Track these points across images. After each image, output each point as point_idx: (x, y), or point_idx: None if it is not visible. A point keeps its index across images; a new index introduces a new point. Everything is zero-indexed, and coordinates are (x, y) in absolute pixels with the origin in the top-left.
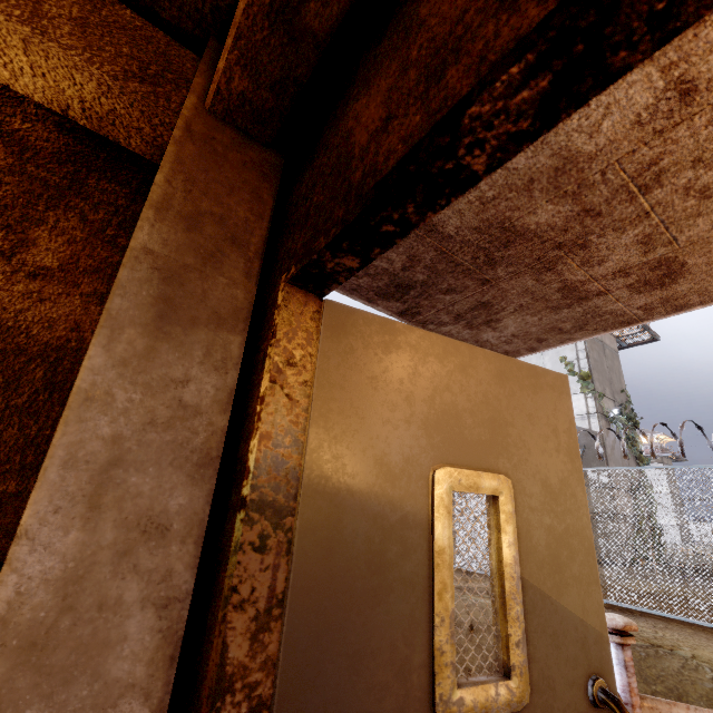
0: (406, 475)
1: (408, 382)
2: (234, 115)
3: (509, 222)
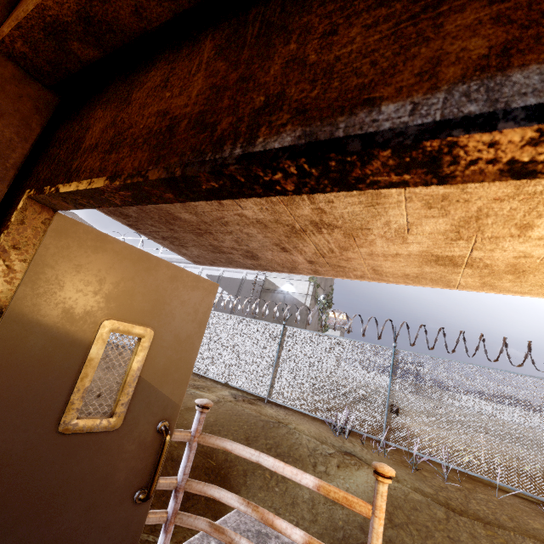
0: (83, 320)
1: (104, 272)
2: (18, 59)
3: (171, 212)
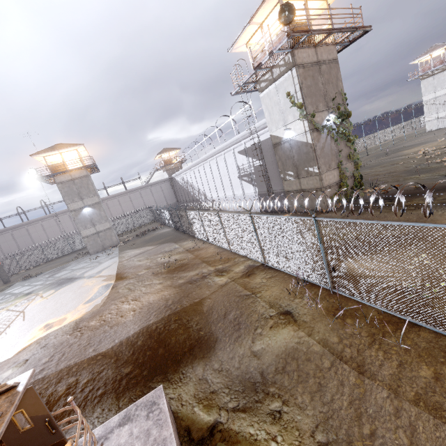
0: None
1: None
2: None
3: None
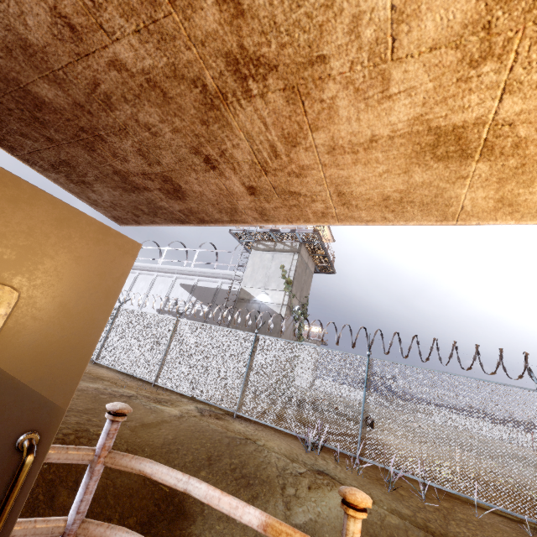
0: None
1: None
2: None
3: (23, 84)
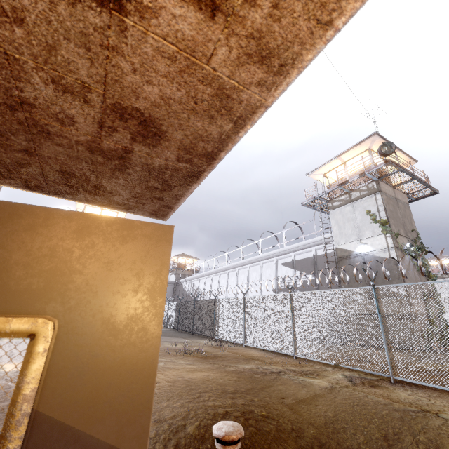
0: None
1: None
2: None
3: None
